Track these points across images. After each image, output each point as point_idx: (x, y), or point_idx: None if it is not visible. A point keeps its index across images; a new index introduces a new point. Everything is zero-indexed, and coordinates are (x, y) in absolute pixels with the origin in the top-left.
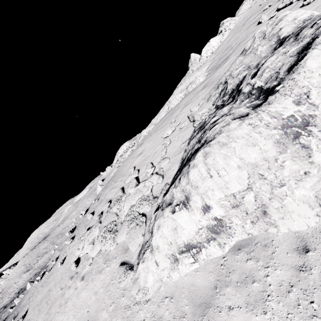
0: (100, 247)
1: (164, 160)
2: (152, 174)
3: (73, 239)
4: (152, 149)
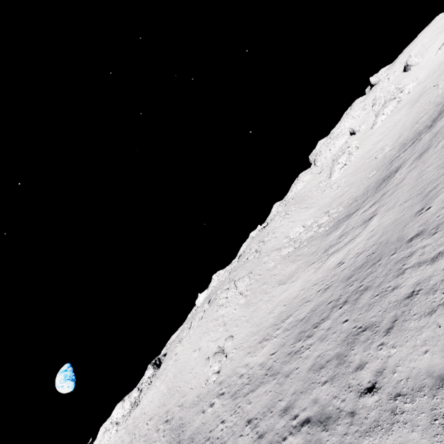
0: None
1: None
2: None
3: None
4: None
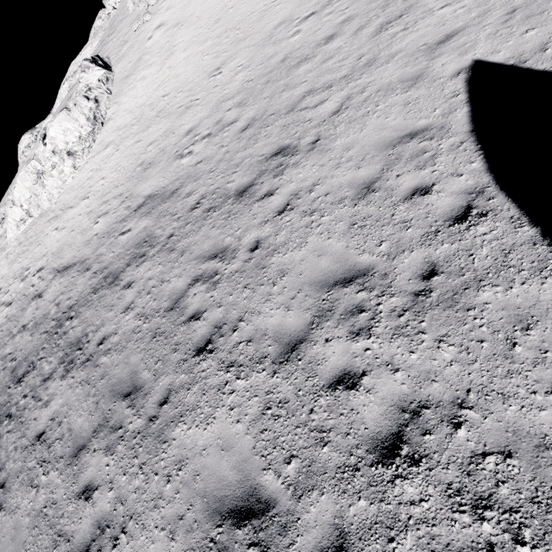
0: None
1: None
2: None
3: None
4: None
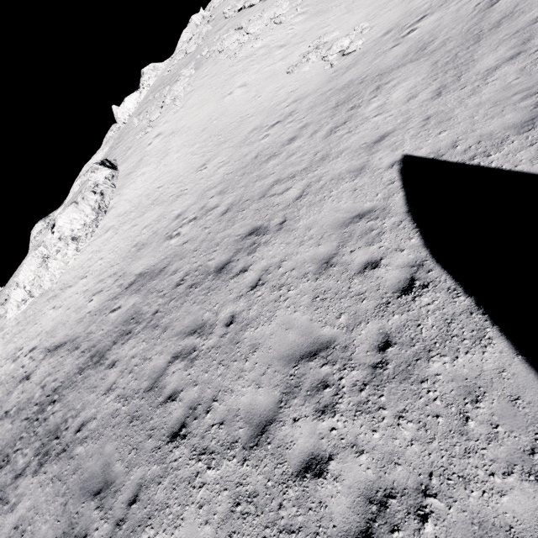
0: None
1: None
2: None
3: None
4: None
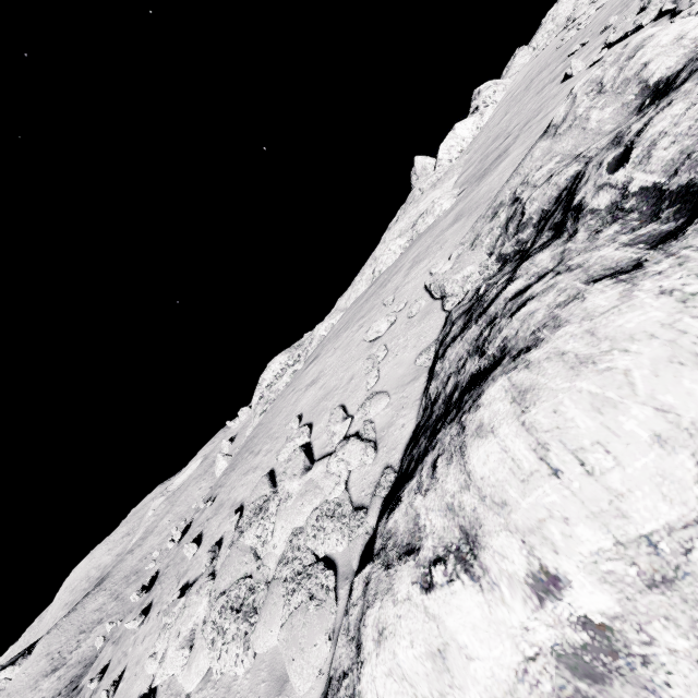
0: (209, 661)
1: (375, 399)
2: (345, 436)
3: (148, 616)
4: (341, 371)
